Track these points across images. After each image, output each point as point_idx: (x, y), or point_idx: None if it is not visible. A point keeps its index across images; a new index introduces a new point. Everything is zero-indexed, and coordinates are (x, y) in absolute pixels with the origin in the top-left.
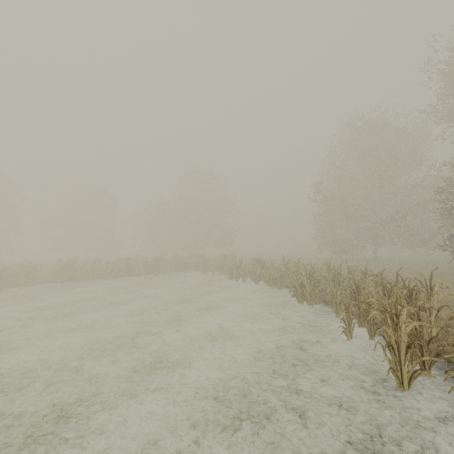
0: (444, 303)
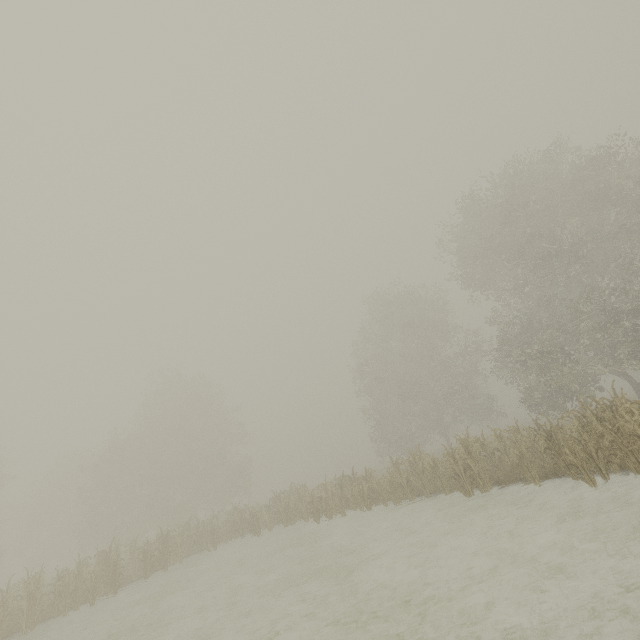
0: None
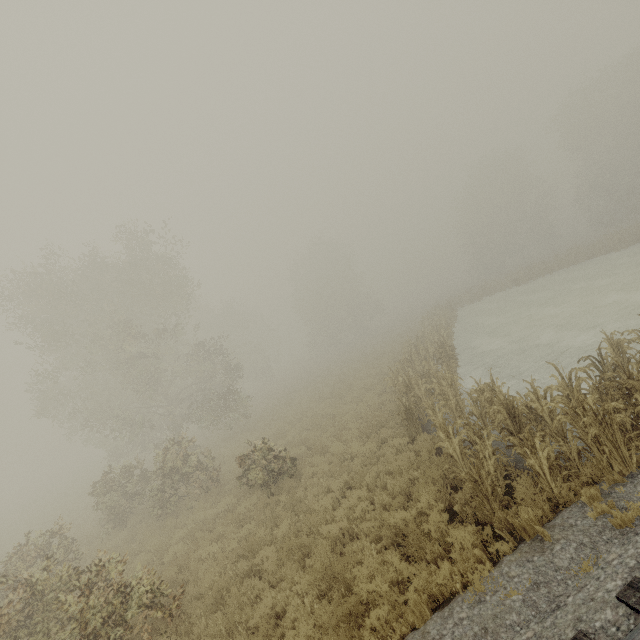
0: None
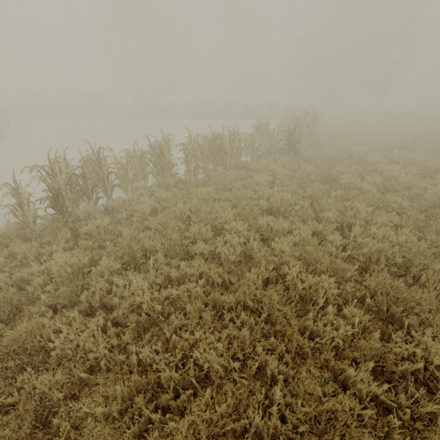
0: (326, 167)
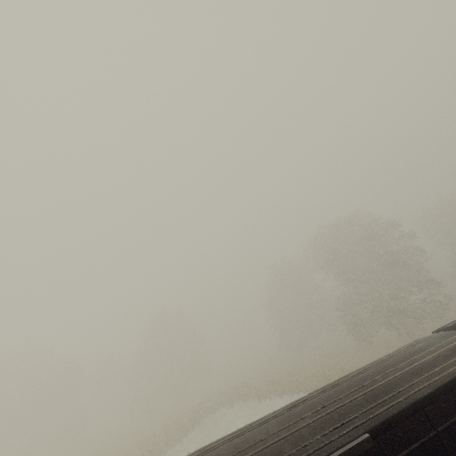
0: None
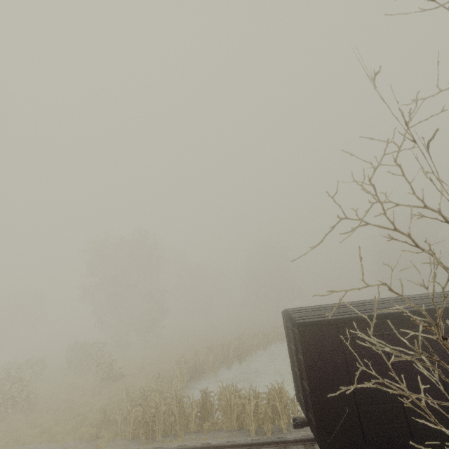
0: None
